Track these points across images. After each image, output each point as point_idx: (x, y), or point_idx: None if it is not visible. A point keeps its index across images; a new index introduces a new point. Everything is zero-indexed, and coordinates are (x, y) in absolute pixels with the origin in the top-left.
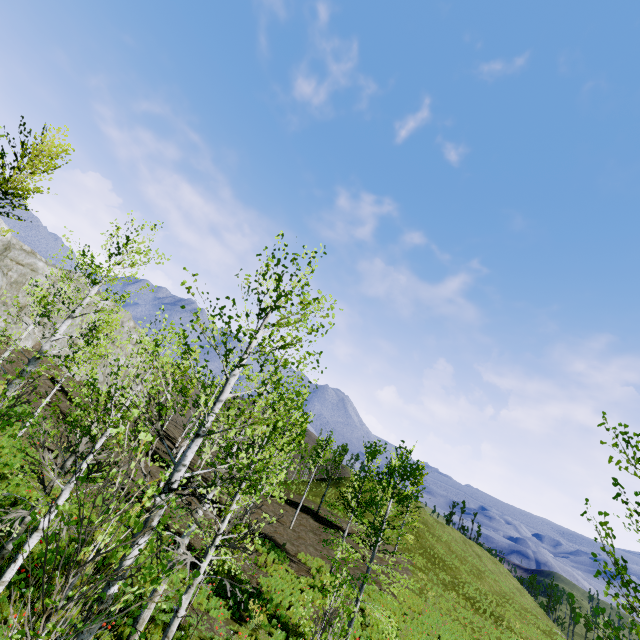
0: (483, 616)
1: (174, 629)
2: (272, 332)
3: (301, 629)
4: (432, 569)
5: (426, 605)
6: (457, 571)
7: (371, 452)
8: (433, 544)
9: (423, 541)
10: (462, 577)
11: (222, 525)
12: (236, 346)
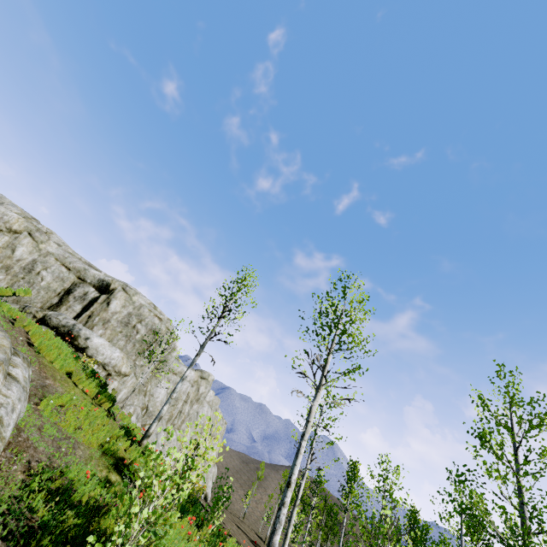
0: None
1: None
2: None
3: None
4: None
5: None
6: None
7: None
8: None
9: None
10: None
11: None
12: None
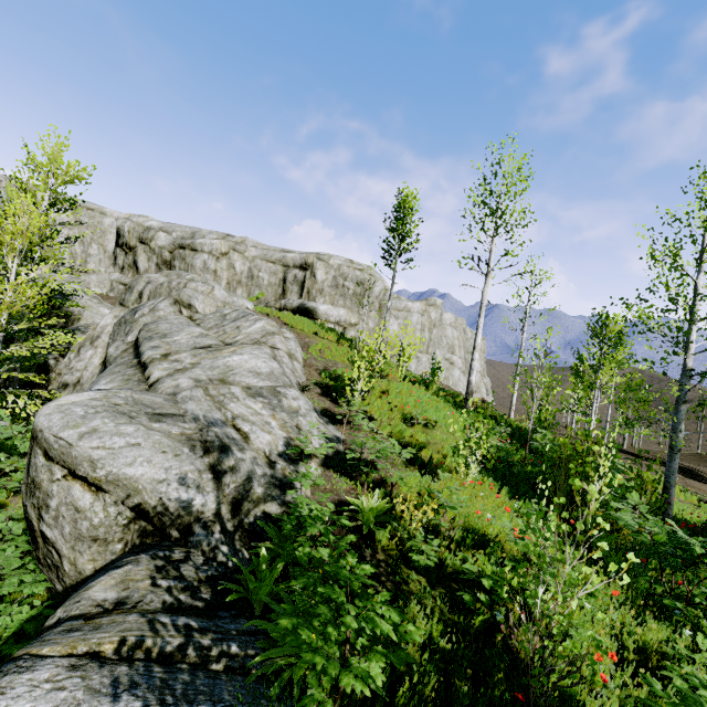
0: None
1: None
2: None
3: None
4: None
5: None
6: None
7: None
8: None
9: None
10: None
11: None
12: None
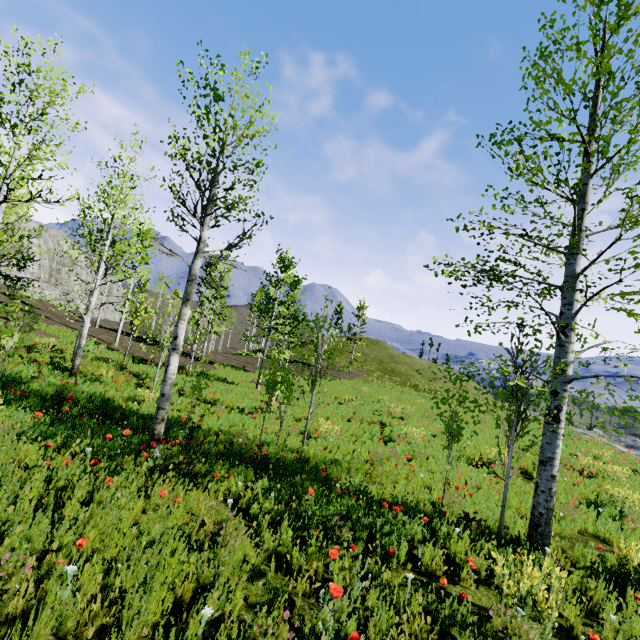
0: (421, 392)
1: (85, 333)
2: (11, 90)
3: (236, 383)
4: (388, 377)
5: (362, 383)
6: (411, 377)
7: (292, 282)
8: (395, 366)
9: (386, 365)
10: (415, 379)
11: (98, 277)
12: (1, 112)
